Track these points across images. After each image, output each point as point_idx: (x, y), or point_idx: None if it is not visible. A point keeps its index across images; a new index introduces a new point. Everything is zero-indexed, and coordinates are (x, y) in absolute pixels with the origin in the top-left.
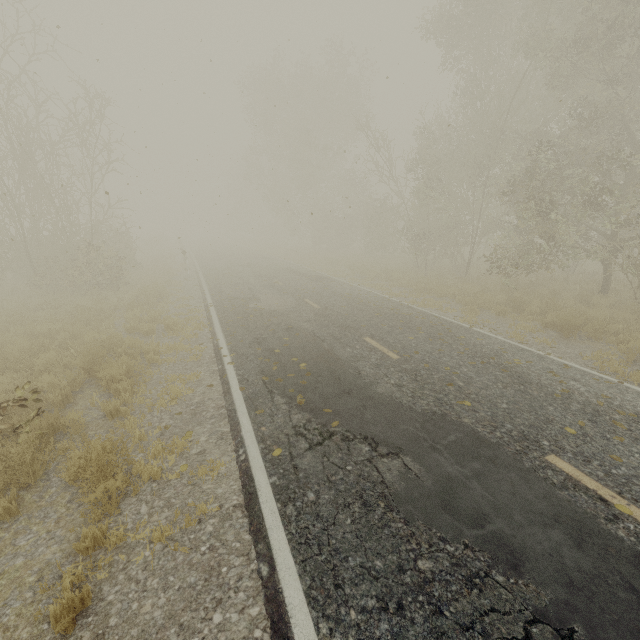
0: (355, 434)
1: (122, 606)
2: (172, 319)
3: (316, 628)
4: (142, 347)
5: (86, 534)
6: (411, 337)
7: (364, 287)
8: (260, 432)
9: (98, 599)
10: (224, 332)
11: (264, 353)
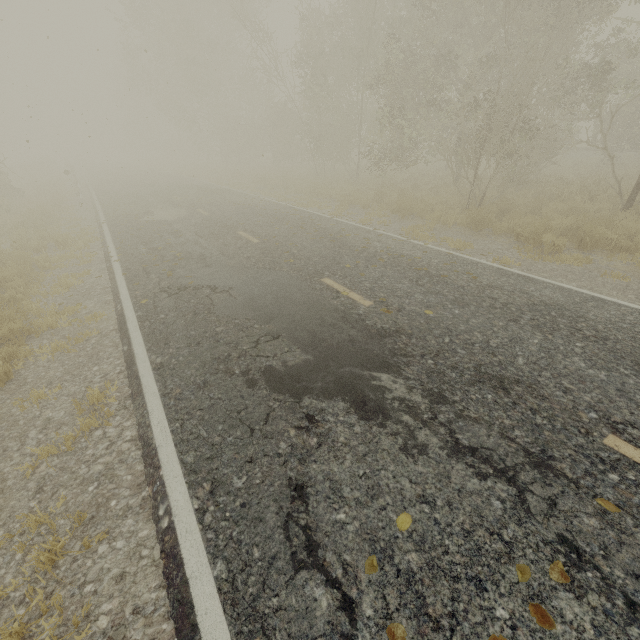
0: (204, 286)
1: (35, 375)
2: (60, 235)
3: (149, 358)
4: (32, 258)
5: (2, 352)
6: (277, 228)
7: (261, 196)
8: (134, 294)
9: (18, 376)
10: (114, 241)
11: (148, 251)
